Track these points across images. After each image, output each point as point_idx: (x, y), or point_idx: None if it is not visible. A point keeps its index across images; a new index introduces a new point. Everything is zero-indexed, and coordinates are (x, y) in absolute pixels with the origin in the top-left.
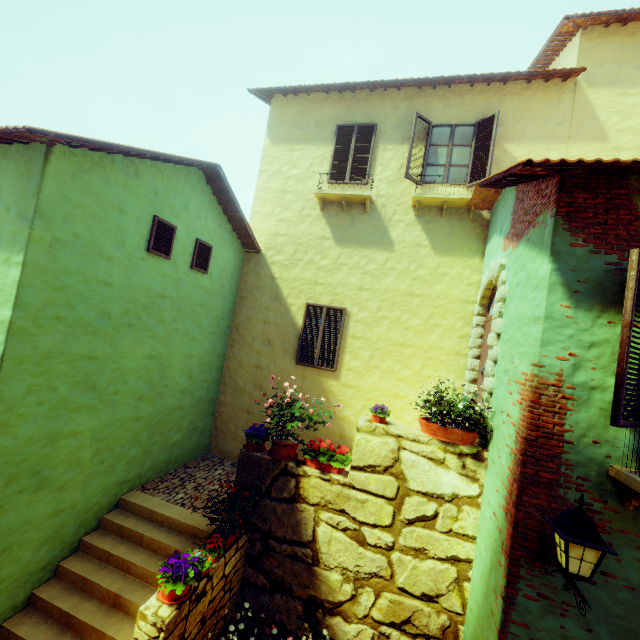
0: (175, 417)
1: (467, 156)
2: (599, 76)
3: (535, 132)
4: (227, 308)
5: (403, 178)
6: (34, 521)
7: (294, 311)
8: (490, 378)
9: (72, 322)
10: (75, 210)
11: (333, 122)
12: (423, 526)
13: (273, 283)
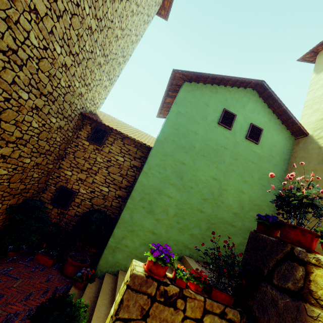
0: (227, 229)
1: None
2: None
3: None
4: (277, 173)
5: None
6: (144, 227)
7: None
8: None
9: (178, 144)
10: (188, 103)
11: None
12: None
13: (320, 151)
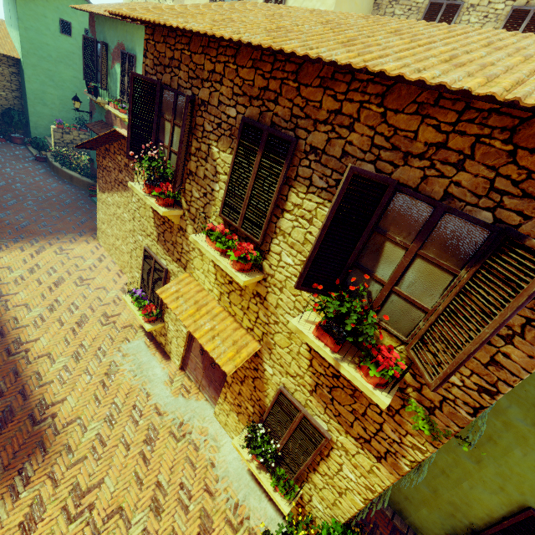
0: None
1: None
2: None
3: None
4: None
5: None
6: (46, 114)
7: None
8: None
9: (39, 56)
10: (29, 17)
11: None
12: None
13: None
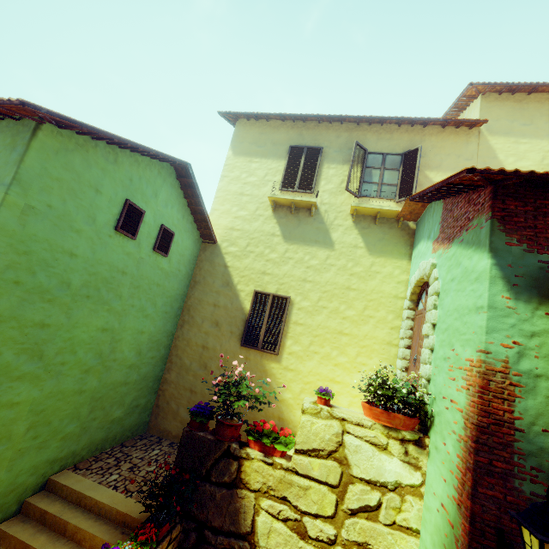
0: (119, 392)
1: (396, 178)
2: (497, 128)
3: (450, 164)
4: (181, 290)
5: (343, 191)
6: None
7: (243, 297)
8: (428, 365)
9: (30, 287)
10: (53, 183)
11: (287, 143)
12: (366, 517)
13: (225, 271)
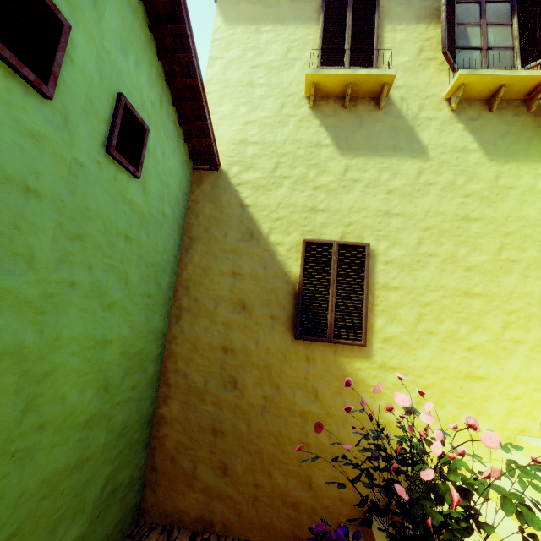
0: (67, 490)
1: (508, 37)
2: None
3: None
4: (169, 253)
5: (425, 64)
6: None
7: (282, 254)
8: None
9: None
10: None
11: None
12: None
13: (243, 213)
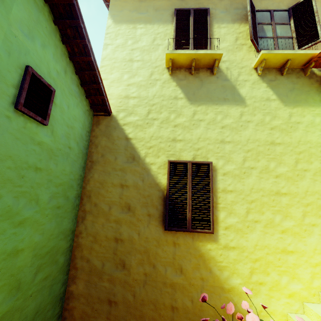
0: None
1: (288, 31)
2: None
3: None
4: (76, 174)
5: (240, 47)
6: None
7: (155, 170)
8: None
9: None
10: None
11: (170, 8)
12: None
13: (128, 143)
